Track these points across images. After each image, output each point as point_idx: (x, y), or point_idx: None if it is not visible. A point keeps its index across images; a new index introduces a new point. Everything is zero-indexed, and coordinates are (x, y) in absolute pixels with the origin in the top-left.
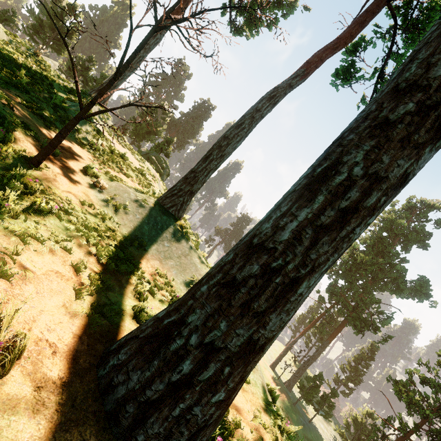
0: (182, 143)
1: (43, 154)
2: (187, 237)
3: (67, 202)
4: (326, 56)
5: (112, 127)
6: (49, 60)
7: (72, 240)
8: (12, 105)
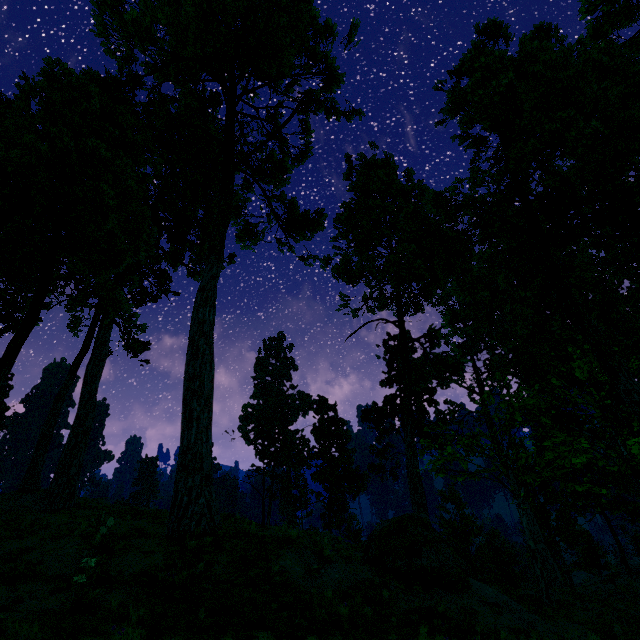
0: None
1: None
2: None
3: None
4: (80, 361)
5: None
6: None
7: None
8: None
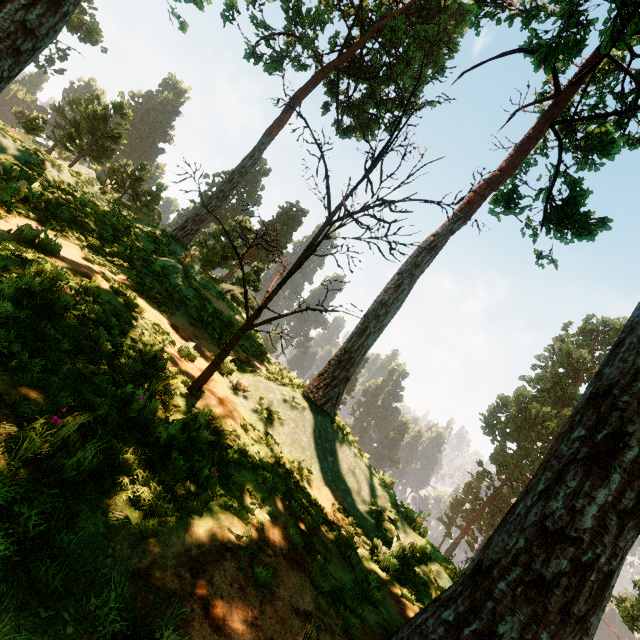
0: (264, 262)
1: (206, 378)
2: (348, 440)
3: (235, 435)
4: (489, 193)
5: (200, 272)
6: (82, 168)
7: (266, 496)
8: (134, 300)
